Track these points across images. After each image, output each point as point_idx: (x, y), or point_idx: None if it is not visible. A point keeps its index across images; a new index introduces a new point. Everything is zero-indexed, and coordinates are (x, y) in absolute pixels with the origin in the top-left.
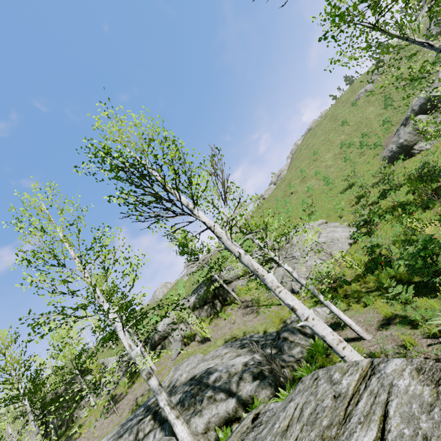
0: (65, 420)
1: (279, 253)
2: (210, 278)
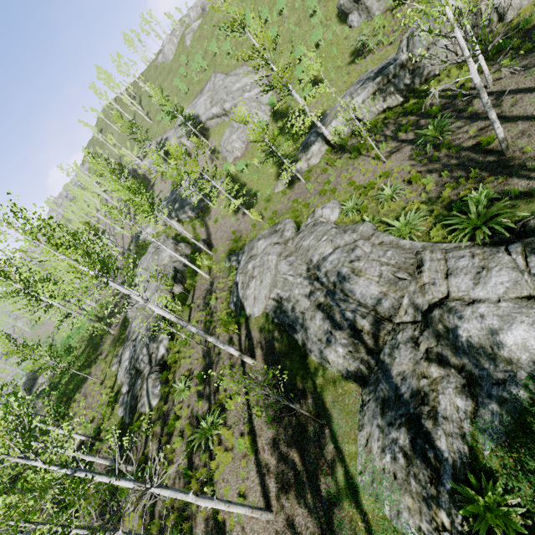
0: (145, 179)
1: (229, 115)
2: (192, 117)
